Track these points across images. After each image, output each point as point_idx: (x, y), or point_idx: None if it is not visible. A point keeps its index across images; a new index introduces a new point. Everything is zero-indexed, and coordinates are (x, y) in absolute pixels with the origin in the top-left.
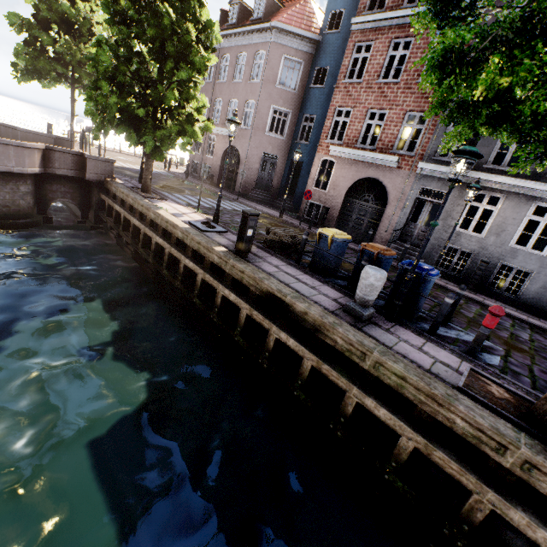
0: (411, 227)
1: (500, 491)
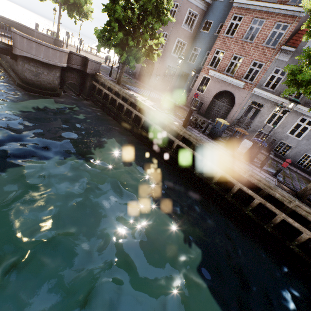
0: (243, 119)
1: (286, 214)
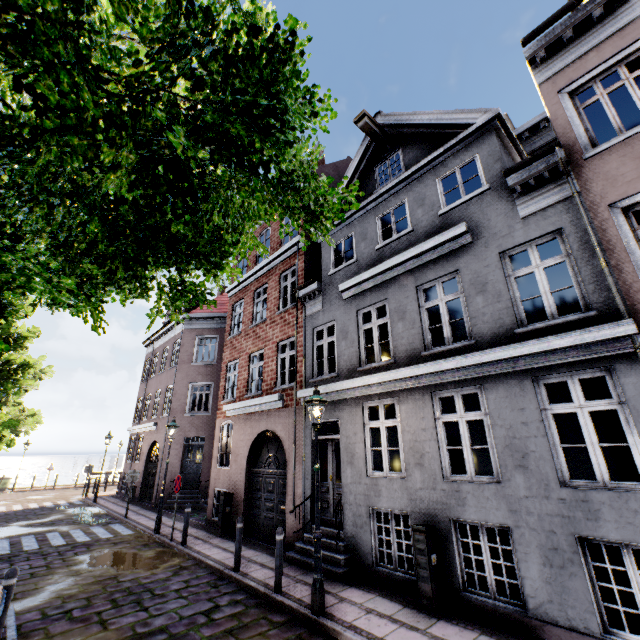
0: (324, 491)
1: None
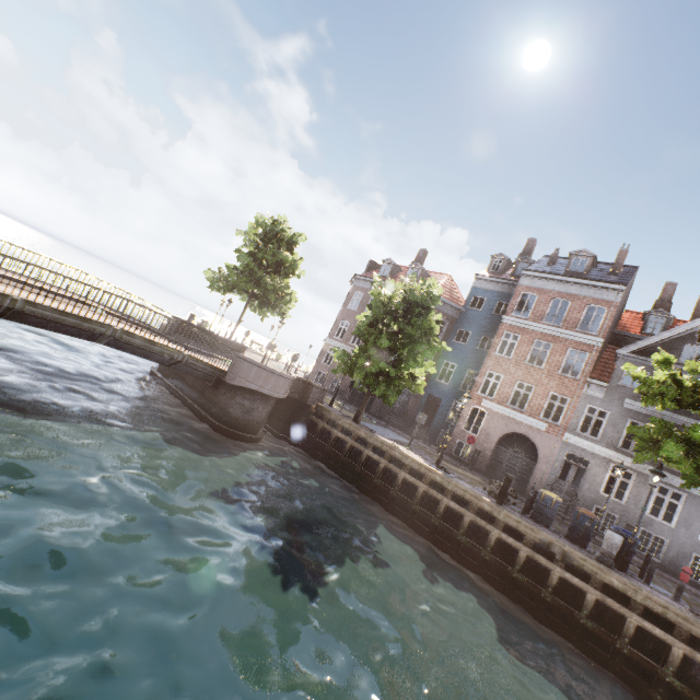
0: (560, 484)
1: None
